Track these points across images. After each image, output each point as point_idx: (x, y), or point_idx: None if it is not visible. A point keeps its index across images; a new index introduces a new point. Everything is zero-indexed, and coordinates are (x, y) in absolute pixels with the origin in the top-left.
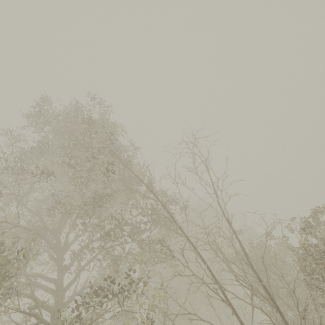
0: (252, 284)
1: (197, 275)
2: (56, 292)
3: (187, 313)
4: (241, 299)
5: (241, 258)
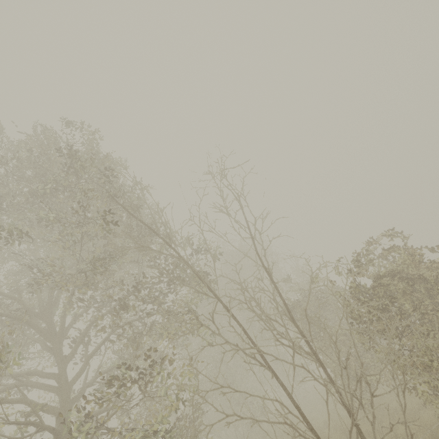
0: (293, 341)
1: (230, 343)
2: (58, 389)
3: (219, 387)
4: (281, 360)
5: (283, 313)
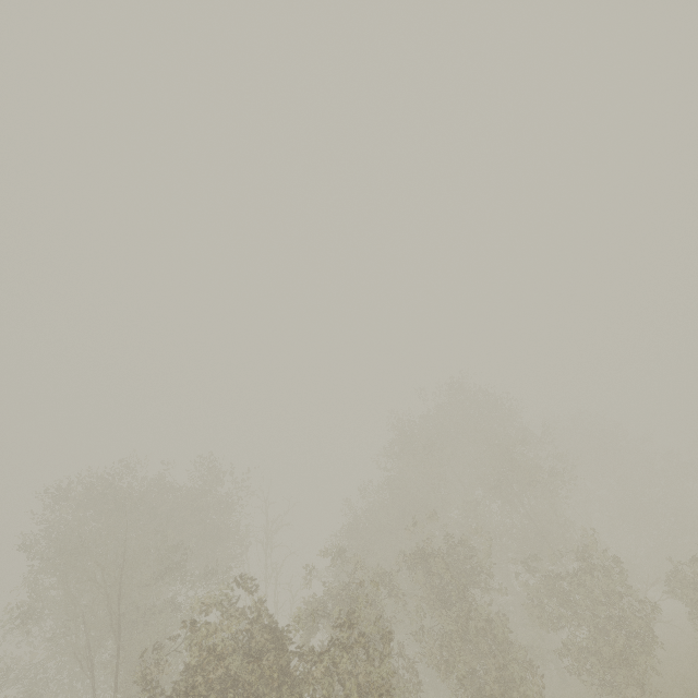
0: None
1: None
2: None
3: None
4: None
5: None
